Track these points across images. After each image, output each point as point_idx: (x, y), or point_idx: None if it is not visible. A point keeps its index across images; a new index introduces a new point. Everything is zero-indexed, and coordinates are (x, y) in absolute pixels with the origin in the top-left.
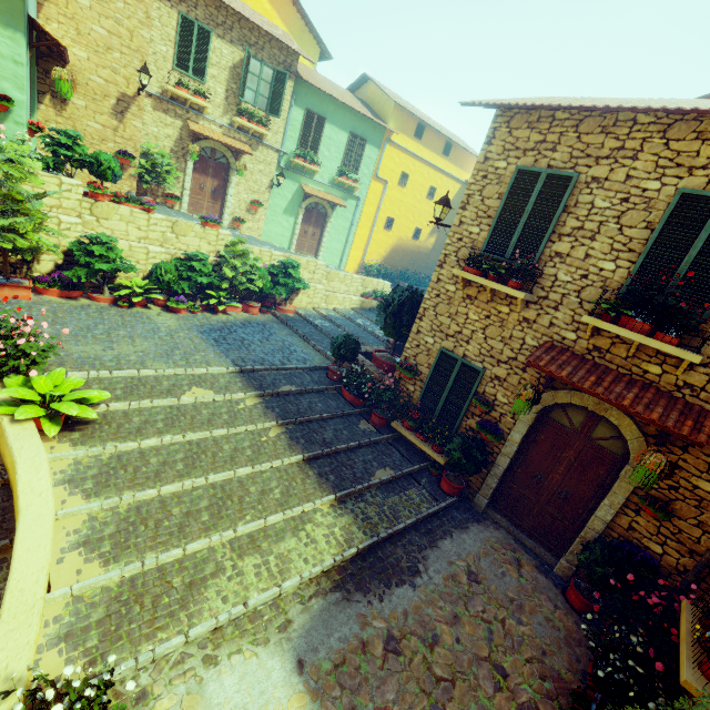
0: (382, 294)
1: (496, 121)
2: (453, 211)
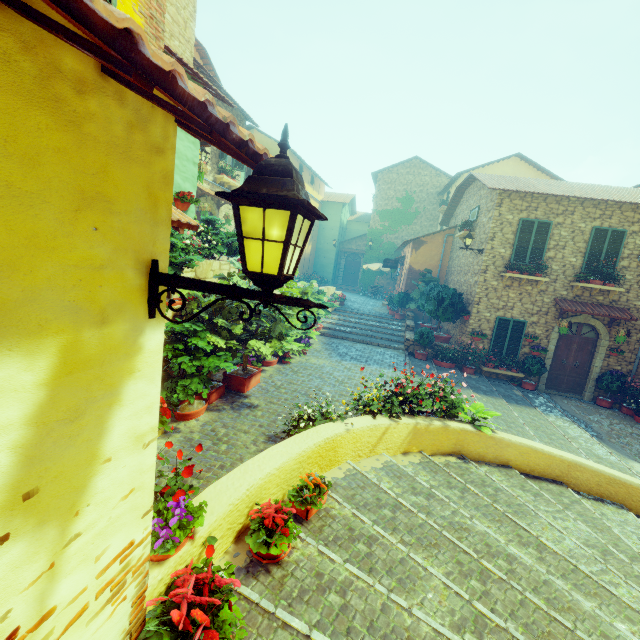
0: (337, 297)
1: (501, 195)
2: (317, 223)
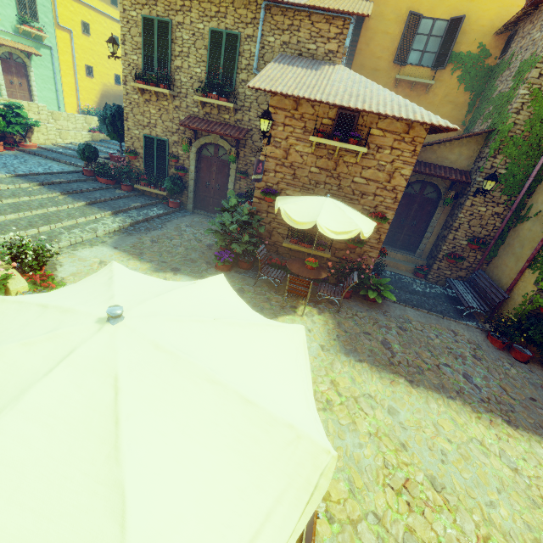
0: None
1: None
2: None
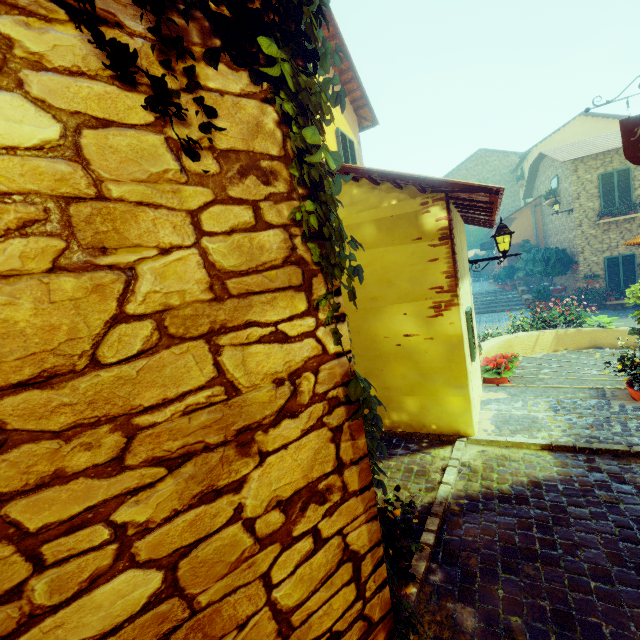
0: None
1: (574, 163)
2: None
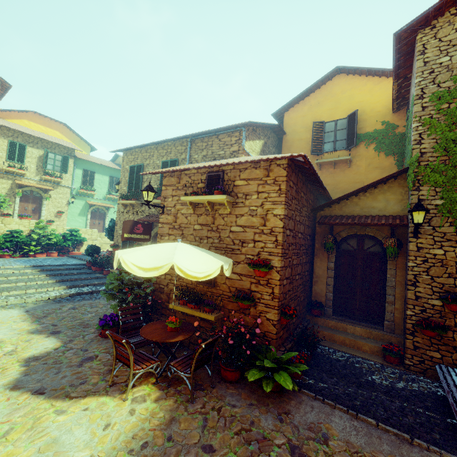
0: None
1: (123, 155)
2: None
